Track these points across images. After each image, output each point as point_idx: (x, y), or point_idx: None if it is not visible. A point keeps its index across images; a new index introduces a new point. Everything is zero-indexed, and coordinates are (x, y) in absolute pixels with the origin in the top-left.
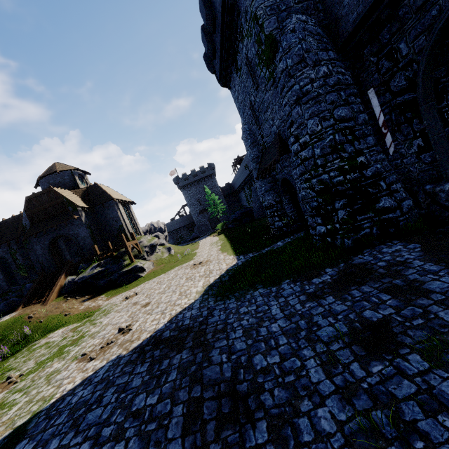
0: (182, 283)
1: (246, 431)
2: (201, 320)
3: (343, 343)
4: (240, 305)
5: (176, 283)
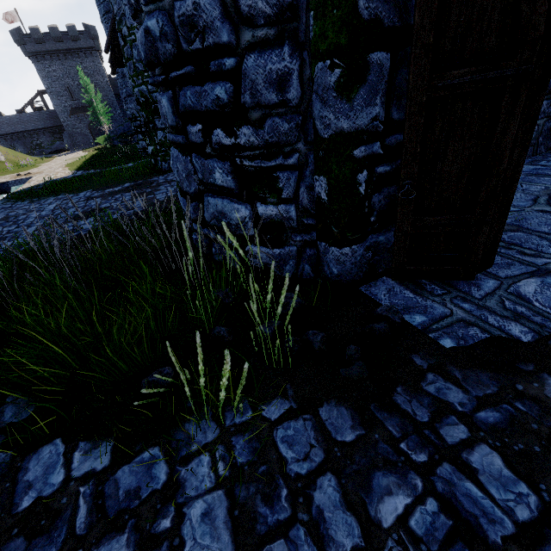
0: None
1: None
2: None
3: (67, 218)
4: (27, 205)
5: None
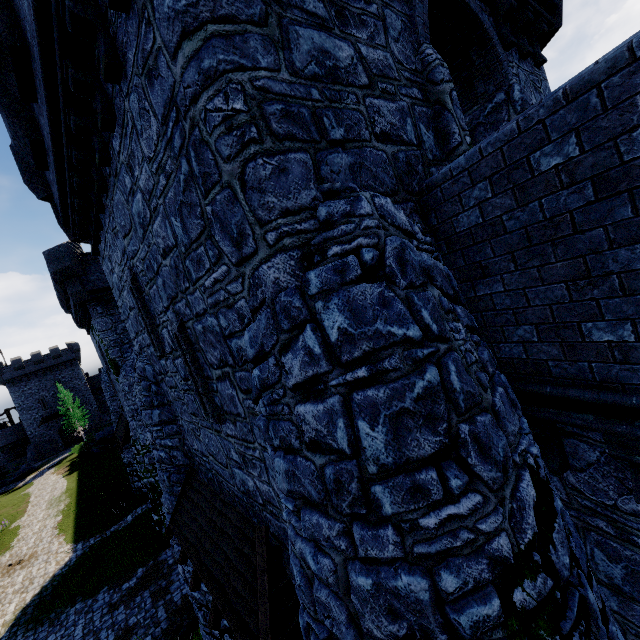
0: None
1: None
2: None
3: None
4: (52, 632)
5: None
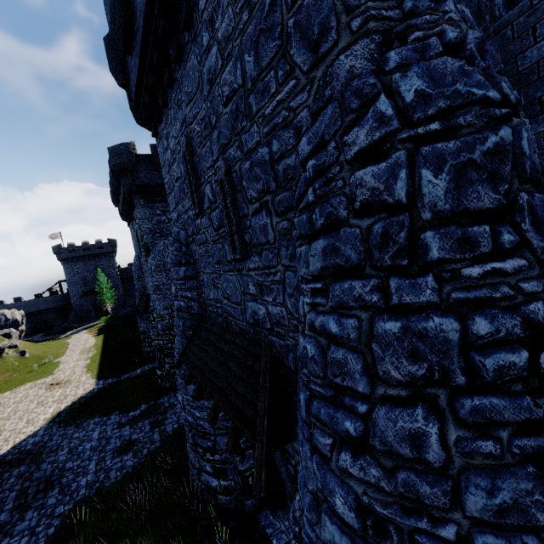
0: (31, 408)
1: (49, 493)
2: (42, 445)
3: (113, 451)
4: (76, 431)
5: (25, 407)
